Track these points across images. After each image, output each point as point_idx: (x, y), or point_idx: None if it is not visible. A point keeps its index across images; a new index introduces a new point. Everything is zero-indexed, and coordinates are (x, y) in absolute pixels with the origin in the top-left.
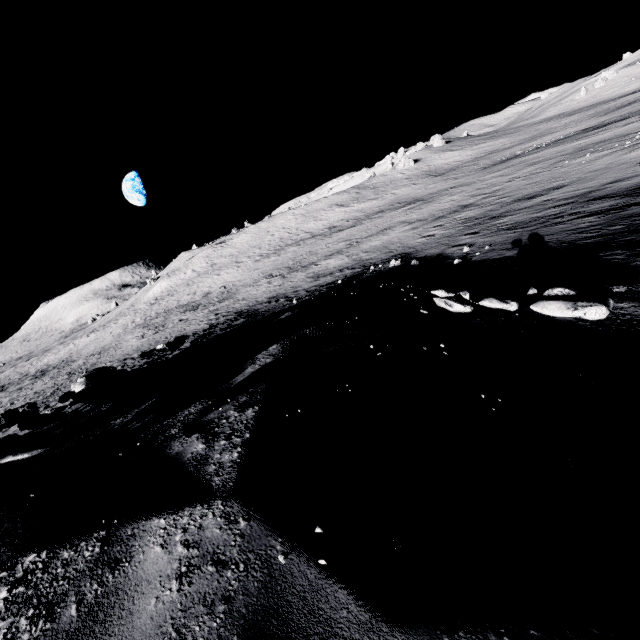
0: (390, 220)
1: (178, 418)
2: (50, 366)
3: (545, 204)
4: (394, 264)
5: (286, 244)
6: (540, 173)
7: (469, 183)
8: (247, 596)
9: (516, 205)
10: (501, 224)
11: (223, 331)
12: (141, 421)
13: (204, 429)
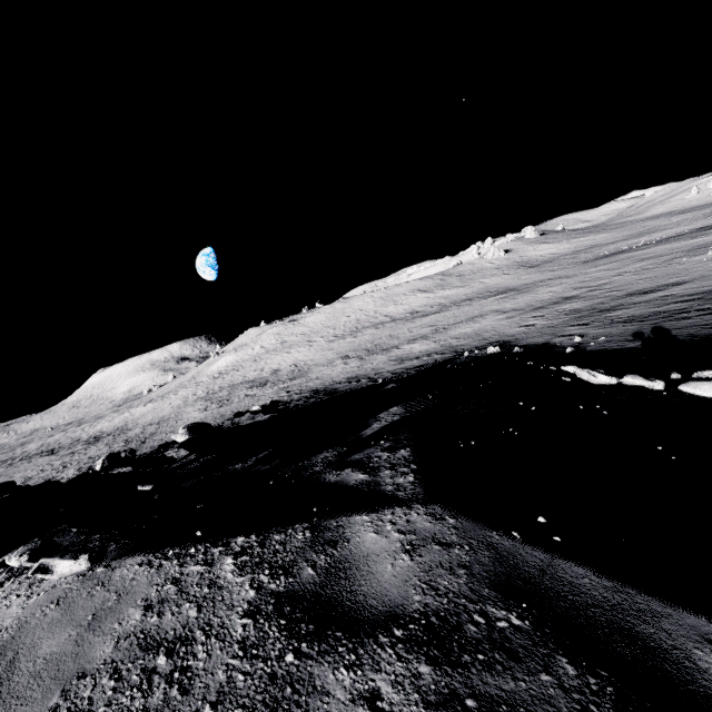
0: (480, 308)
1: (315, 460)
2: (104, 433)
3: (665, 299)
4: (492, 350)
5: (363, 326)
6: (653, 269)
7: (569, 275)
8: (483, 565)
9: (629, 299)
10: (614, 317)
11: (319, 399)
12: (268, 464)
13: (356, 465)
